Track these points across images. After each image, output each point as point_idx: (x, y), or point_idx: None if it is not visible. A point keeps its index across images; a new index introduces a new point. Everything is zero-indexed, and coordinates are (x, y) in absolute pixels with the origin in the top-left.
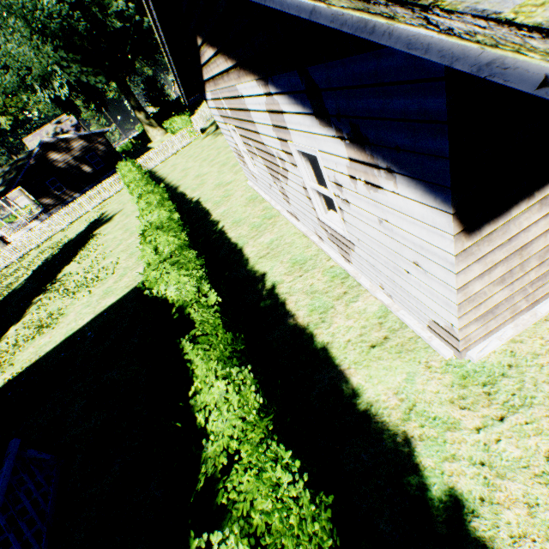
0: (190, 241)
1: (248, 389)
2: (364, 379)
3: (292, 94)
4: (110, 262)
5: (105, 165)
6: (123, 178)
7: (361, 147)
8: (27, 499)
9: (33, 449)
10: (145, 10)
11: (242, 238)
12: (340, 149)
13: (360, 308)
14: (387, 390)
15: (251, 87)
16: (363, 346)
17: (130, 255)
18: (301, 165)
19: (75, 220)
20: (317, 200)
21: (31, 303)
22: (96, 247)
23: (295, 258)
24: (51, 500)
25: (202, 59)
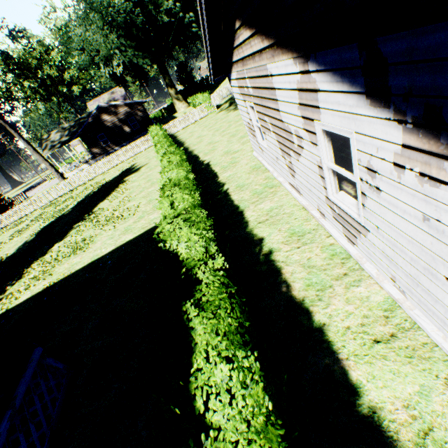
0: (202, 200)
1: (255, 386)
2: (365, 377)
3: (338, 71)
4: (132, 205)
5: (140, 127)
6: (152, 139)
7: (433, 134)
8: (39, 403)
9: (51, 358)
10: (187, 9)
11: (243, 202)
12: (393, 133)
13: (362, 294)
14: (394, 399)
15: (285, 65)
16: (364, 338)
17: (149, 201)
18: (323, 144)
19: (112, 167)
20: (331, 180)
21: (72, 227)
22: (124, 191)
23: (293, 229)
24: (57, 406)
25: (235, 42)
